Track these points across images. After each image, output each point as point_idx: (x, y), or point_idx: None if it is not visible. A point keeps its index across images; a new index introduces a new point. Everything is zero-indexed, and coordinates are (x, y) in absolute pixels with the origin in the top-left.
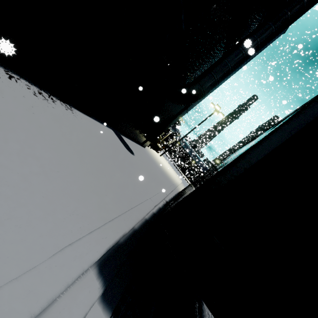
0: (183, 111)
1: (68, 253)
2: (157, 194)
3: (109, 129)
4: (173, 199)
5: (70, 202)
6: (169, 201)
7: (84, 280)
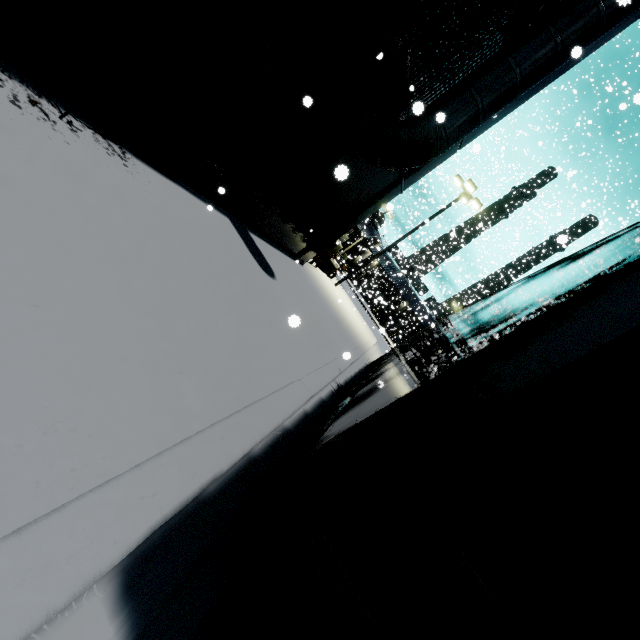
0: (393, 188)
1: (1, 562)
2: (318, 368)
3: (220, 215)
4: (354, 379)
5: (55, 394)
6: (344, 385)
7: (64, 627)
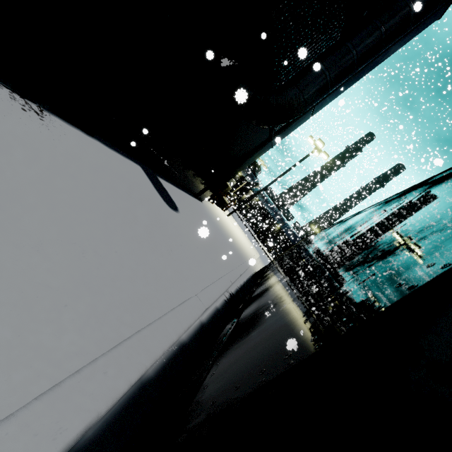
0: (266, 144)
1: None
2: (213, 283)
3: (132, 164)
4: (243, 287)
5: None
6: (235, 294)
7: None
